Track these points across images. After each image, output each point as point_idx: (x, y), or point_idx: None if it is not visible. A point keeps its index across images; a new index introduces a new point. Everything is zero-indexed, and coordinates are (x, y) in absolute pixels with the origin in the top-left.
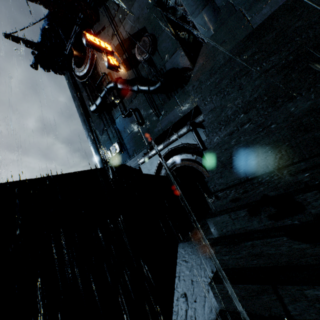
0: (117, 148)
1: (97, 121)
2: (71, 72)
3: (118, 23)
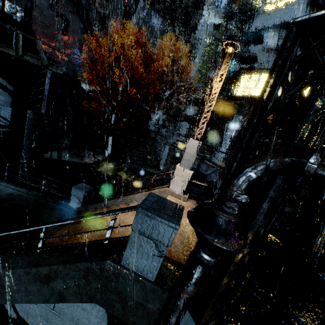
0: (19, 14)
1: None
2: None
3: None
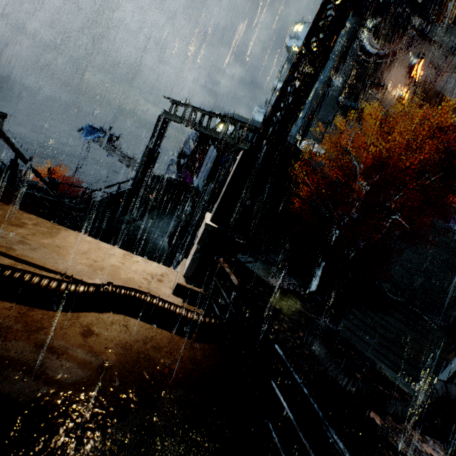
0: (321, 152)
1: (329, 108)
2: (361, 24)
3: (451, 65)
